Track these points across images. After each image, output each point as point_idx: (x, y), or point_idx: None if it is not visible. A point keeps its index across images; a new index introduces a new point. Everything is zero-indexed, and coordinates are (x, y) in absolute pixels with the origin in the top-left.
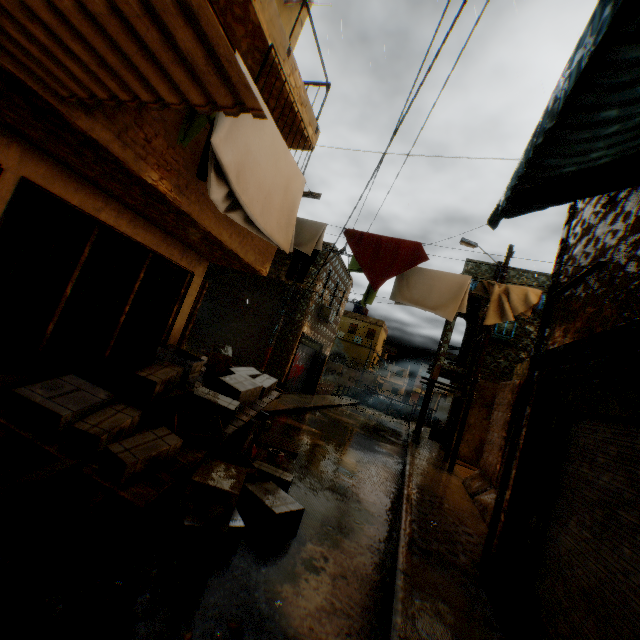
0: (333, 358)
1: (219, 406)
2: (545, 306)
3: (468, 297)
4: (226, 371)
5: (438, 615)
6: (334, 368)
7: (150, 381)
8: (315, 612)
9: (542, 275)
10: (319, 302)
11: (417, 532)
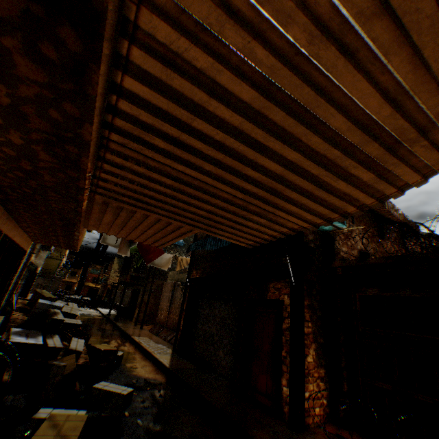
0: None
1: (75, 324)
2: (190, 261)
3: None
4: None
5: (172, 361)
6: None
7: (61, 320)
8: (146, 373)
9: None
10: None
11: (153, 349)
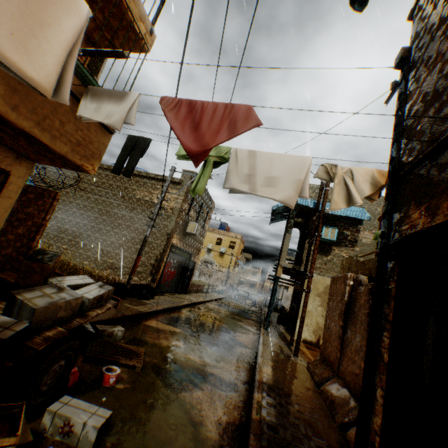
0: (205, 264)
1: None
2: (388, 191)
3: (300, 212)
4: (44, 282)
5: None
6: (206, 271)
7: None
8: None
9: None
10: (186, 219)
11: None
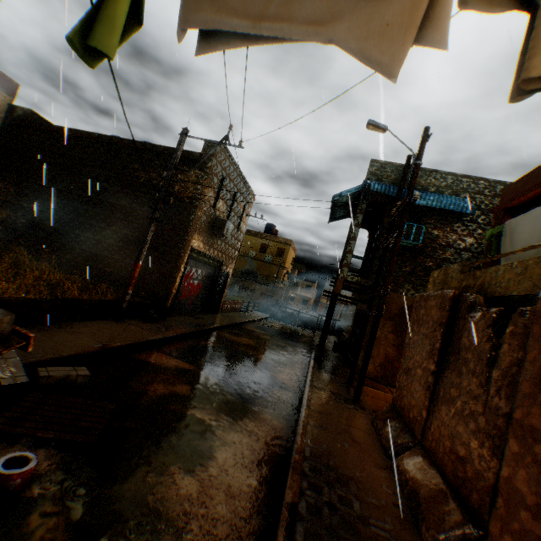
0: (246, 276)
1: None
2: None
3: (371, 206)
4: None
5: None
6: (247, 285)
7: None
8: None
9: (451, 175)
10: (212, 213)
11: None
